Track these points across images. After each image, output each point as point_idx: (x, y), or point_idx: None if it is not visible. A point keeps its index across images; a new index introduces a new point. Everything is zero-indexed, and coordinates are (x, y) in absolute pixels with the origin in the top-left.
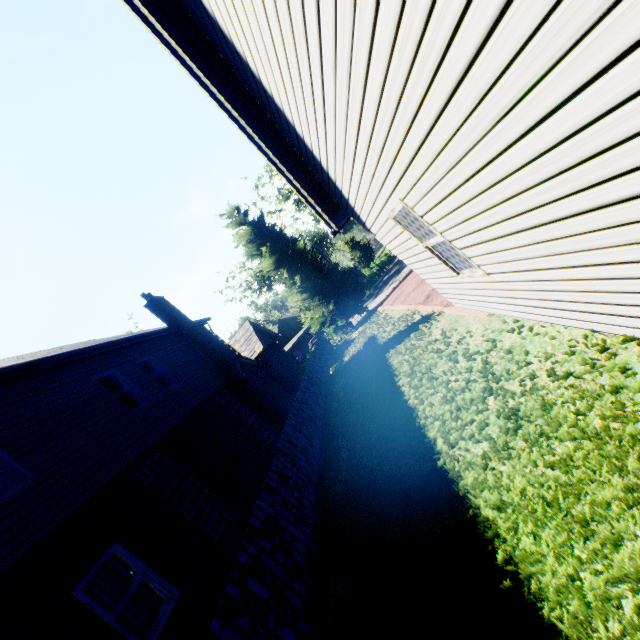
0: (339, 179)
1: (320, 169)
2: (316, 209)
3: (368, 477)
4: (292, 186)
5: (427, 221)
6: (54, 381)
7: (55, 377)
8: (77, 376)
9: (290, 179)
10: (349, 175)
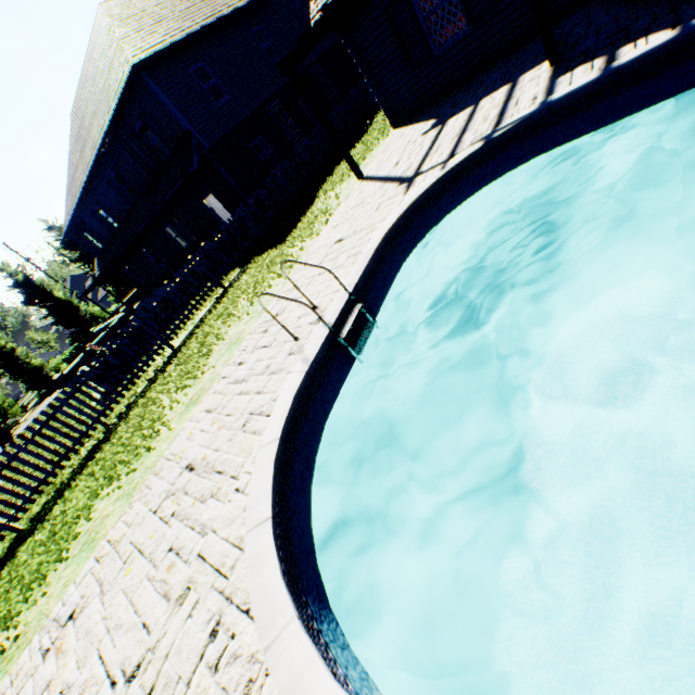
0: None
1: None
2: None
3: None
4: None
5: None
6: (279, 6)
7: (278, 3)
8: (285, 4)
9: None
10: None
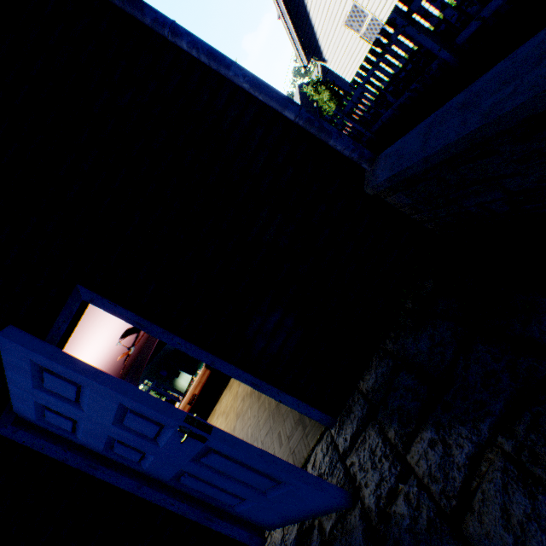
0: (316, 14)
1: (304, 14)
2: (297, 49)
3: (356, 135)
4: (288, 30)
5: (364, 7)
6: None
7: None
8: None
9: (287, 25)
10: (324, 3)
